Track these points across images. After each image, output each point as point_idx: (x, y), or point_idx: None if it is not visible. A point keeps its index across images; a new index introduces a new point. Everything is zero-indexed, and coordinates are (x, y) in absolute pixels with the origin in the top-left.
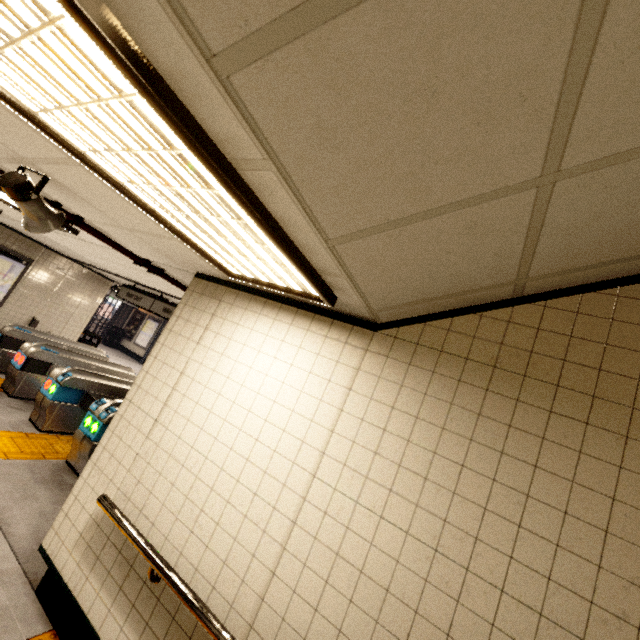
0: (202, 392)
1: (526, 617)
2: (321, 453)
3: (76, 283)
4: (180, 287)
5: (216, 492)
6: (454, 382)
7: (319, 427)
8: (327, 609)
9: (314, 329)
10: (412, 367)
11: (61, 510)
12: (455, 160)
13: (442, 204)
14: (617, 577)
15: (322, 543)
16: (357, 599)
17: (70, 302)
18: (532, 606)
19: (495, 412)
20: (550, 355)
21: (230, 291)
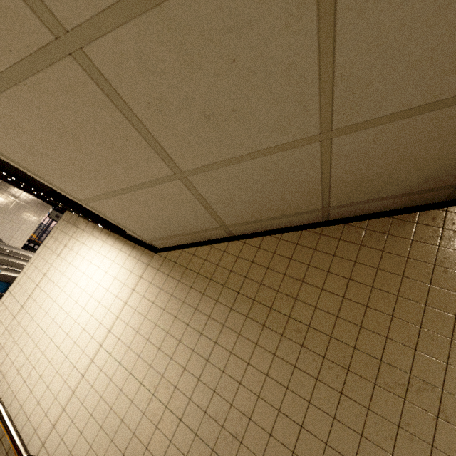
0: (53, 288)
1: (188, 436)
2: (108, 331)
3: (24, 206)
4: None
5: (45, 355)
6: (188, 288)
7: (111, 314)
8: (87, 432)
9: (124, 250)
10: (169, 277)
11: None
12: (116, 164)
13: (131, 185)
14: (238, 411)
15: (95, 390)
16: (105, 426)
17: (18, 219)
18: (193, 429)
19: (204, 308)
20: (239, 273)
21: (84, 221)
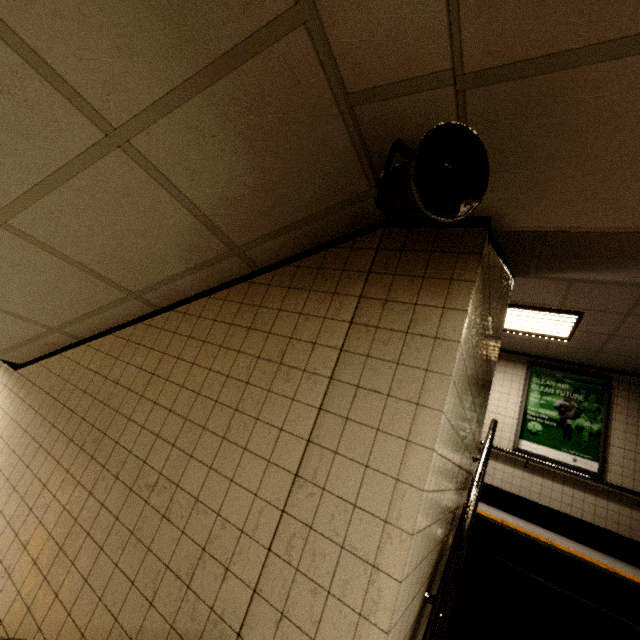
0: None
1: None
2: None
3: None
4: None
5: None
6: (28, 407)
7: None
8: None
9: None
10: (17, 397)
11: None
12: None
13: None
14: (19, 541)
15: None
16: None
17: None
18: None
19: (32, 428)
20: (73, 383)
21: None
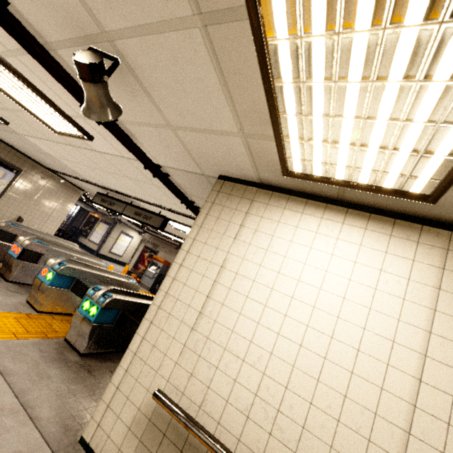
0: (251, 286)
1: None
2: (422, 355)
3: (54, 190)
4: (177, 191)
5: (293, 391)
6: None
7: (410, 327)
8: None
9: (373, 228)
10: None
11: (101, 400)
12: None
13: None
14: None
15: None
16: None
17: (49, 205)
18: None
19: None
20: None
21: (262, 191)
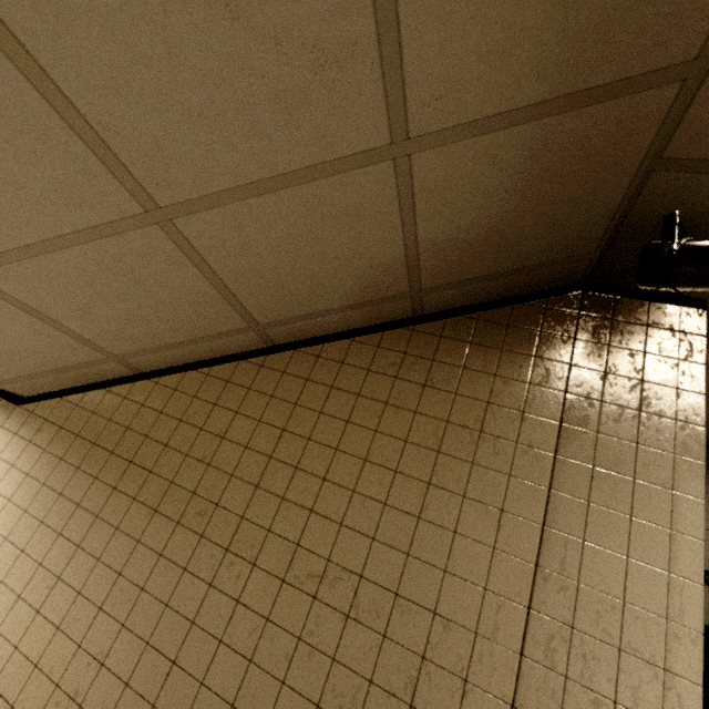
0: None
1: None
2: None
3: None
4: None
5: None
6: (57, 460)
7: None
8: None
9: None
10: (31, 445)
11: None
12: None
13: None
14: (88, 654)
15: None
16: None
17: None
18: (10, 699)
19: (74, 491)
20: (139, 431)
21: None
